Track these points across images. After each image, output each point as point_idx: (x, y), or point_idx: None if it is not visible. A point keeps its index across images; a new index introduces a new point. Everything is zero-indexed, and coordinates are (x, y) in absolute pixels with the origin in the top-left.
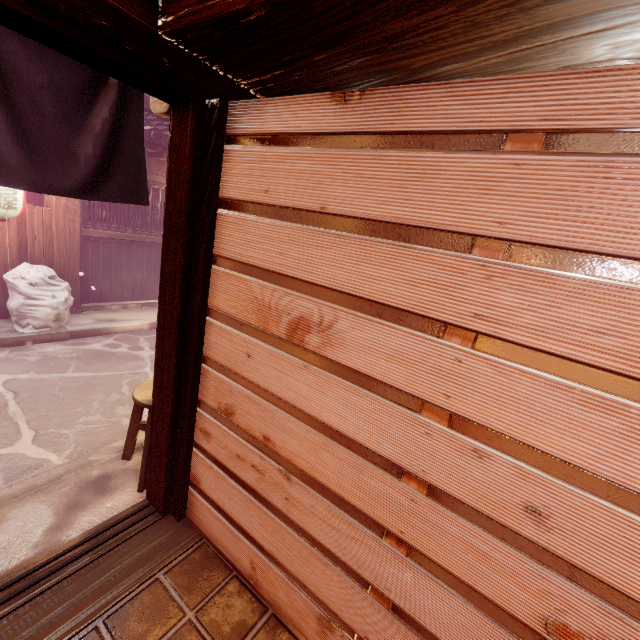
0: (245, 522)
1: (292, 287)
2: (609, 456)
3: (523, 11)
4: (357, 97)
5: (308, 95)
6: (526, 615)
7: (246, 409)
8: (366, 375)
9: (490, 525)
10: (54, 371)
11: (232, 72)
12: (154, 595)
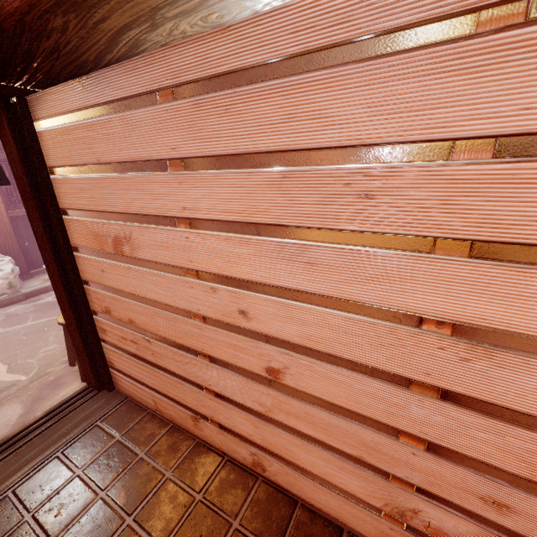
0: (141, 377)
1: (105, 218)
2: (255, 269)
3: (93, 29)
4: (86, 81)
5: (63, 84)
6: (259, 370)
7: (115, 306)
8: (156, 262)
9: (231, 328)
10: (17, 324)
11: (1, 81)
12: (94, 433)
